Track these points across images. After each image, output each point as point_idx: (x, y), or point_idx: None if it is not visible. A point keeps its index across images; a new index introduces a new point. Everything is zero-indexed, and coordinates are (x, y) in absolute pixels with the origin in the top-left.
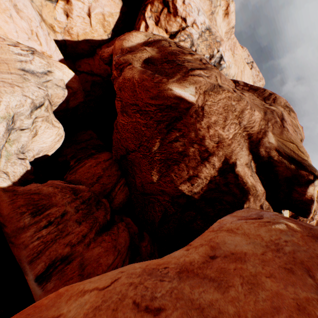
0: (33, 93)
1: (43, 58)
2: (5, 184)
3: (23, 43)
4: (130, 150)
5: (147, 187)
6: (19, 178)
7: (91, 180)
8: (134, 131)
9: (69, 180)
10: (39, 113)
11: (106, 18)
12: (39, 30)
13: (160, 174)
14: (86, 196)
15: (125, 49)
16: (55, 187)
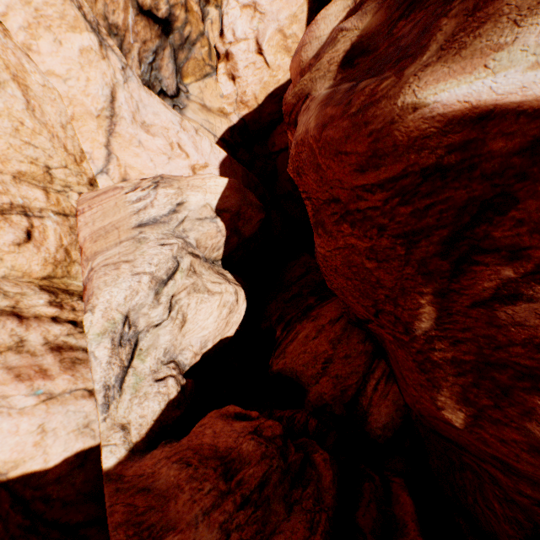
0: (150, 261)
1: (171, 185)
2: (113, 458)
3: (163, 171)
4: (360, 317)
5: (438, 425)
6: (149, 428)
7: (312, 368)
8: (349, 272)
9: (276, 369)
10: (174, 287)
11: (287, 31)
12: (181, 135)
13: (469, 408)
14: (251, 478)
15: (307, 66)
16: (185, 463)
